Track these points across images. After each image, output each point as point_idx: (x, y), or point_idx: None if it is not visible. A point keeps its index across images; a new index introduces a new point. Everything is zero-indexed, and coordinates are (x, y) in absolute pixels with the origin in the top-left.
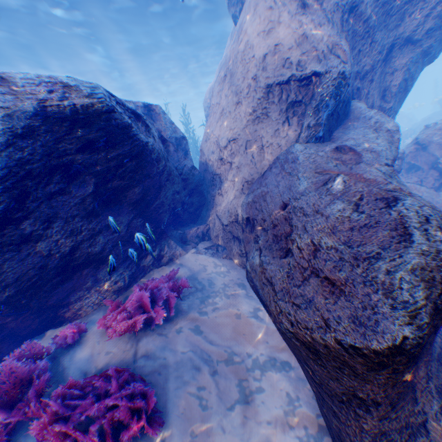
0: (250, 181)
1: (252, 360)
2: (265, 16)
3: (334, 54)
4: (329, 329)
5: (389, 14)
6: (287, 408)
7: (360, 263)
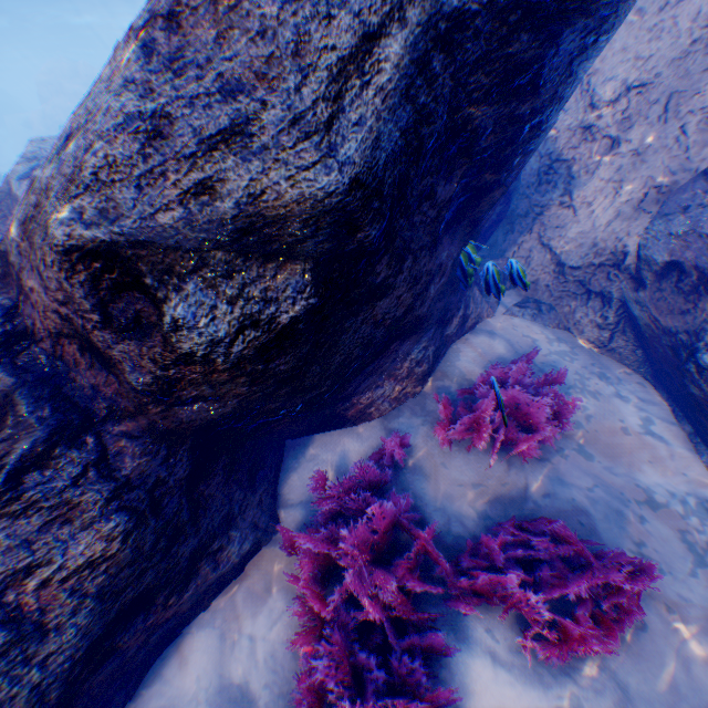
0: (665, 187)
1: (677, 501)
2: None
3: None
4: None
5: None
6: None
7: None
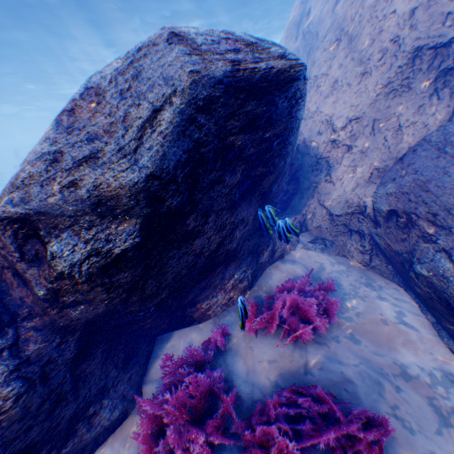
0: (380, 167)
1: (426, 374)
2: None
3: None
4: None
5: None
6: None
7: None
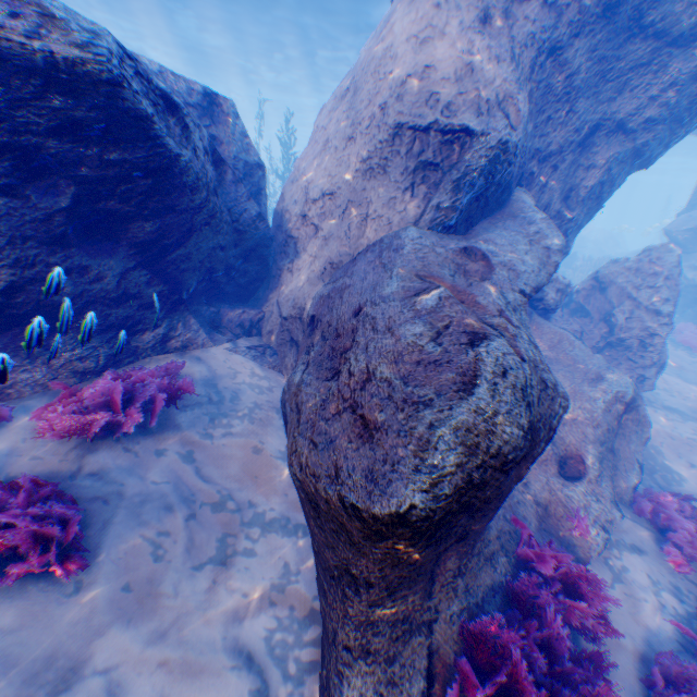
0: (335, 263)
1: (255, 512)
2: (426, 15)
3: (504, 110)
4: (338, 482)
5: (606, 77)
6: (279, 581)
7: (407, 407)
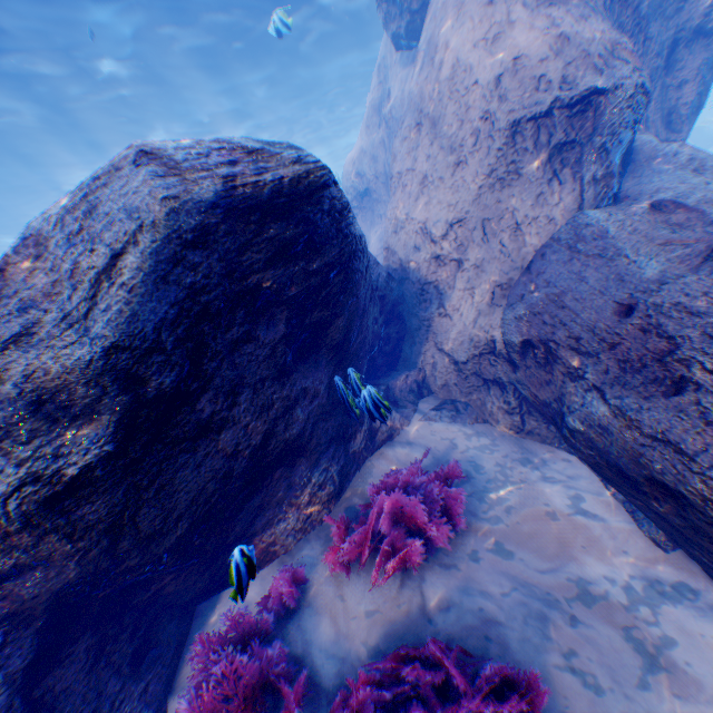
0: (505, 284)
1: (620, 588)
2: (484, 18)
3: (617, 58)
4: None
5: None
6: None
7: None
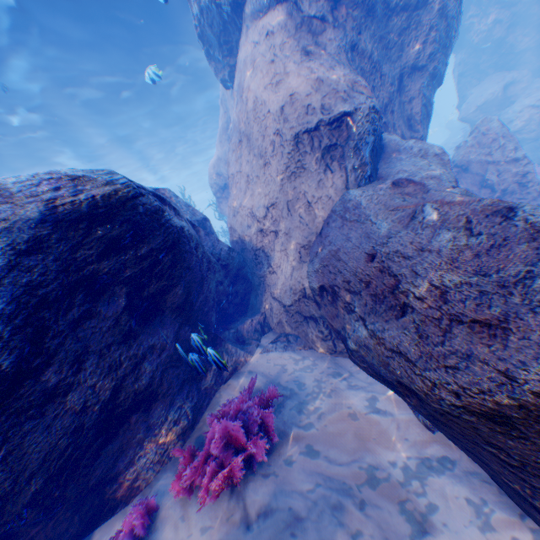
0: (306, 245)
1: (400, 469)
2: (269, 71)
3: (356, 91)
4: (516, 383)
5: (388, 47)
6: (478, 521)
7: (511, 290)
